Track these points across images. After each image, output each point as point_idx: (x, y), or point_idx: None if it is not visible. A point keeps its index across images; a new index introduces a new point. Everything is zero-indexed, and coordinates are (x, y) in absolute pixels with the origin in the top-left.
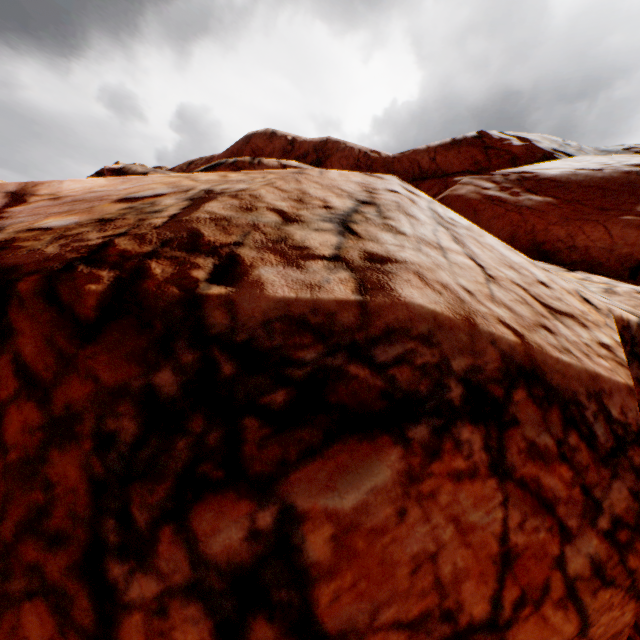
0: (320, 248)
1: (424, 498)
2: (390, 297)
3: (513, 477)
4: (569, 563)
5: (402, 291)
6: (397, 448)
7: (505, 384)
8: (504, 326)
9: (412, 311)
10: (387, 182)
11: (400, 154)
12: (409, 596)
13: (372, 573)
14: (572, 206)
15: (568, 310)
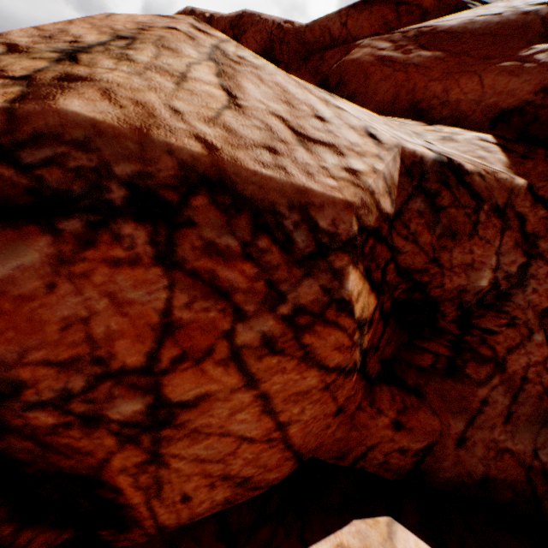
0: (18, 71)
1: (77, 277)
2: (43, 105)
3: (184, 268)
4: (239, 336)
5: (63, 101)
6: (47, 237)
7: (183, 191)
8: (197, 140)
9: (65, 118)
10: (176, 21)
11: (313, 22)
12: (60, 345)
13: (21, 327)
14: (458, 58)
15: (332, 141)
